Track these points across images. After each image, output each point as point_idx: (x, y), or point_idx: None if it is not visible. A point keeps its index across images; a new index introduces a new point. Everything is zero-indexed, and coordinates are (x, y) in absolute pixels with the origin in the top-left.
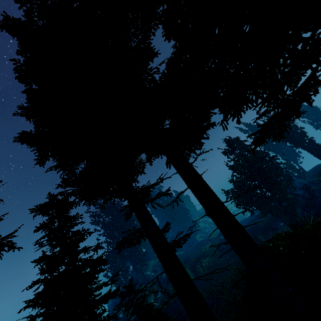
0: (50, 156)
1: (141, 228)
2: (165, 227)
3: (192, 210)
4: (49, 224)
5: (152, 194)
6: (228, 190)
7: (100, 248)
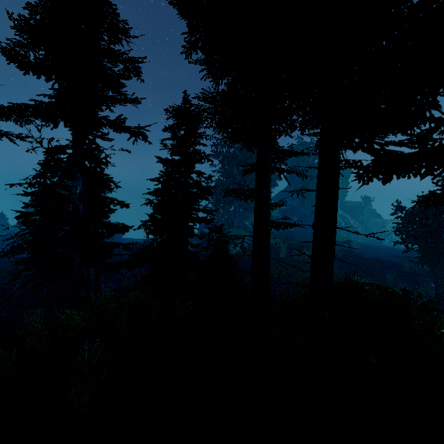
0: (199, 49)
1: (254, 190)
2: (278, 204)
3: (339, 196)
4: (176, 130)
5: (303, 146)
6: (405, 207)
7: (211, 180)
